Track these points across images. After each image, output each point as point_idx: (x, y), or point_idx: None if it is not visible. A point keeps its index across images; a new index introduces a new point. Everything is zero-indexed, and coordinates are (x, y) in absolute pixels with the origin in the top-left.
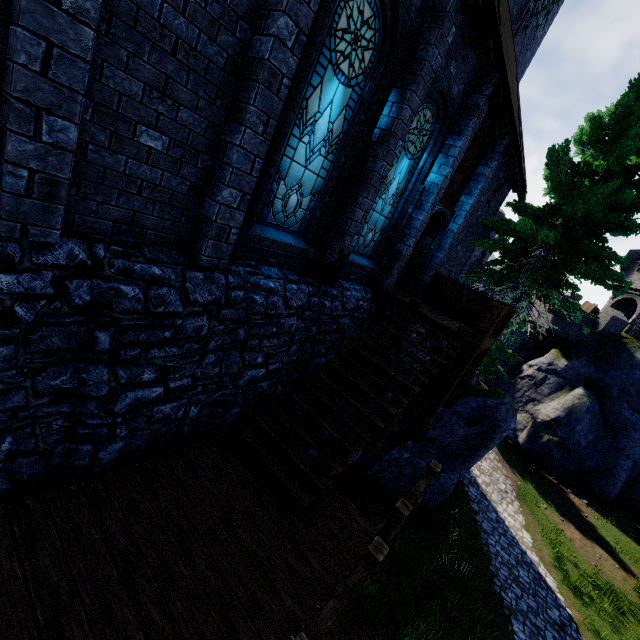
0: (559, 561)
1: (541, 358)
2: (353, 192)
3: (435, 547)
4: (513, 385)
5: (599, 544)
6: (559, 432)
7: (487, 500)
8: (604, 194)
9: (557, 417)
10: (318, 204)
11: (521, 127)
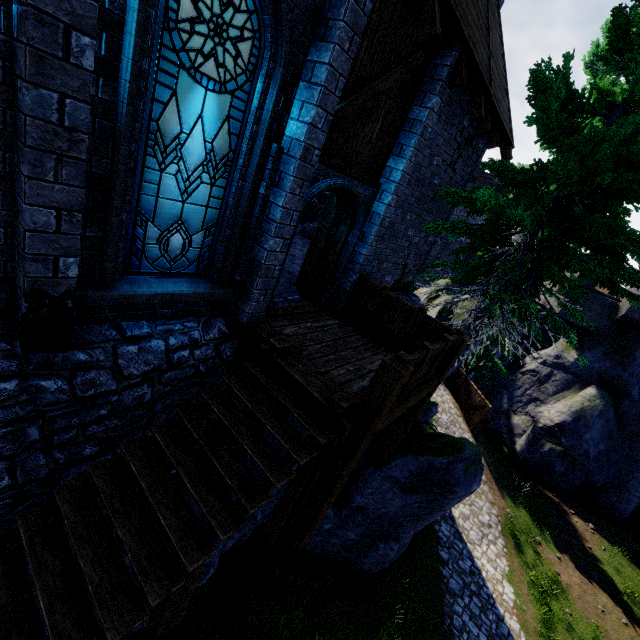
0: (547, 627)
1: (547, 349)
2: (16, 166)
3: (375, 631)
4: (513, 381)
5: (603, 588)
6: (564, 440)
7: (462, 541)
8: (618, 142)
9: (562, 422)
10: None
11: (502, 47)
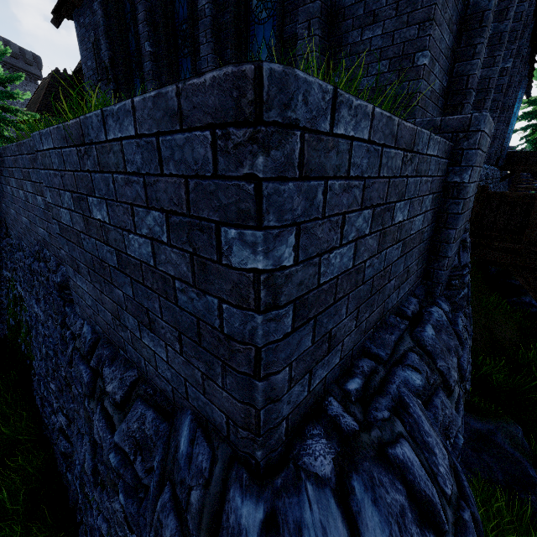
0: None
1: None
2: None
3: None
4: None
5: None
6: None
7: None
8: None
9: None
10: None
11: None
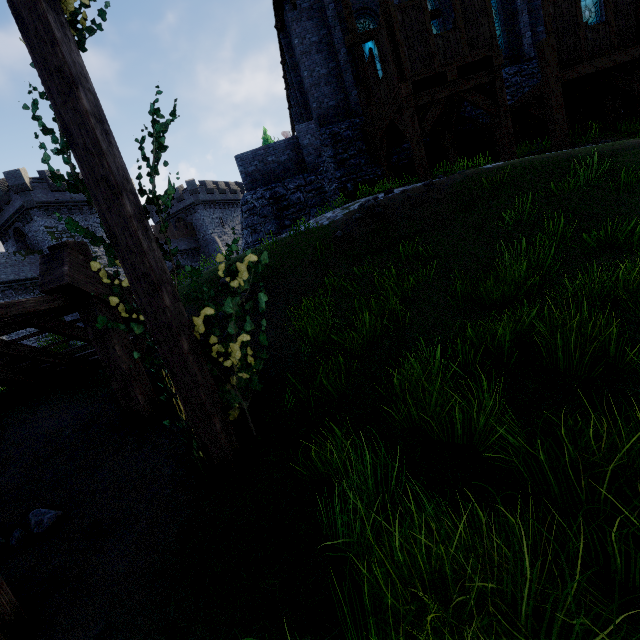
0: None
1: None
2: None
3: None
4: None
5: None
6: None
7: None
8: None
9: None
10: (599, 6)
11: None
